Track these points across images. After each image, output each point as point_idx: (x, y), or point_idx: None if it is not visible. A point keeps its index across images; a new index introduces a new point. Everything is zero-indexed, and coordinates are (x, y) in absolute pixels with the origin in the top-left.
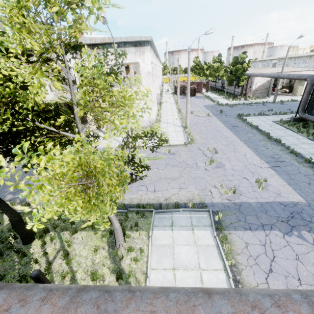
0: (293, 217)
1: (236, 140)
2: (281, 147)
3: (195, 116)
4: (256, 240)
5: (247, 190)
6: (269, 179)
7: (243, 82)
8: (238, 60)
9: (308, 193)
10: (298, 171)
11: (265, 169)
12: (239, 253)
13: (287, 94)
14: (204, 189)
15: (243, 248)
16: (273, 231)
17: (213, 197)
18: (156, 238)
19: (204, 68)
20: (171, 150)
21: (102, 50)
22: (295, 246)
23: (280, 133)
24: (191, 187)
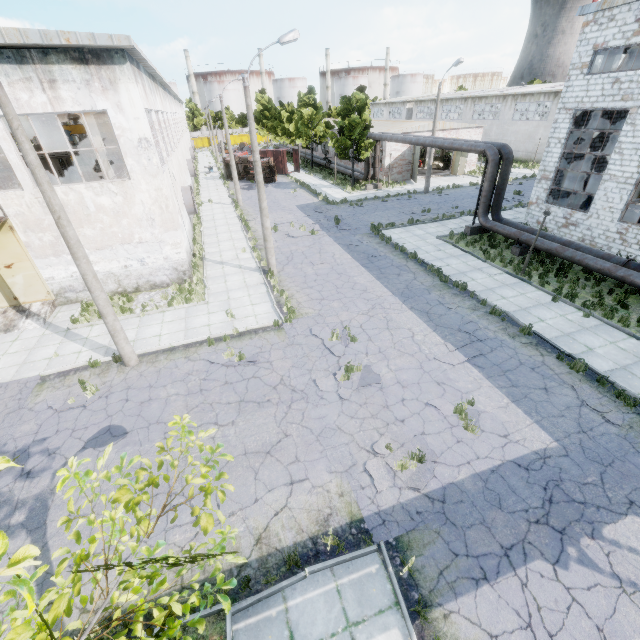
0: (552, 499)
1: (385, 295)
2: (472, 302)
3: (285, 237)
4: (508, 613)
5: (443, 441)
6: (475, 397)
7: (366, 151)
8: (351, 105)
9: (553, 417)
10: (517, 360)
11: (461, 368)
12: None
13: (442, 173)
14: (352, 468)
15: None
16: (531, 566)
17: (377, 492)
18: None
19: (282, 118)
20: (245, 351)
21: None
22: (585, 597)
23: (459, 264)
24: (318, 469)
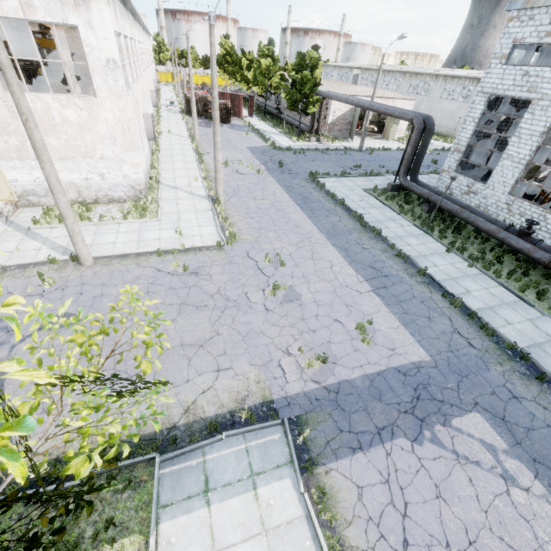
0: (419, 397)
1: (314, 232)
2: (383, 245)
3: (234, 173)
4: (373, 472)
5: (344, 349)
6: (374, 318)
7: (314, 106)
8: (305, 61)
9: (431, 338)
10: (411, 294)
11: (366, 295)
12: (350, 520)
13: (376, 136)
14: (269, 363)
15: (355, 505)
16: (396, 442)
17: (287, 382)
18: (170, 548)
19: (242, 65)
20: (189, 264)
21: None
22: (431, 465)
23: (378, 214)
24: (241, 361)
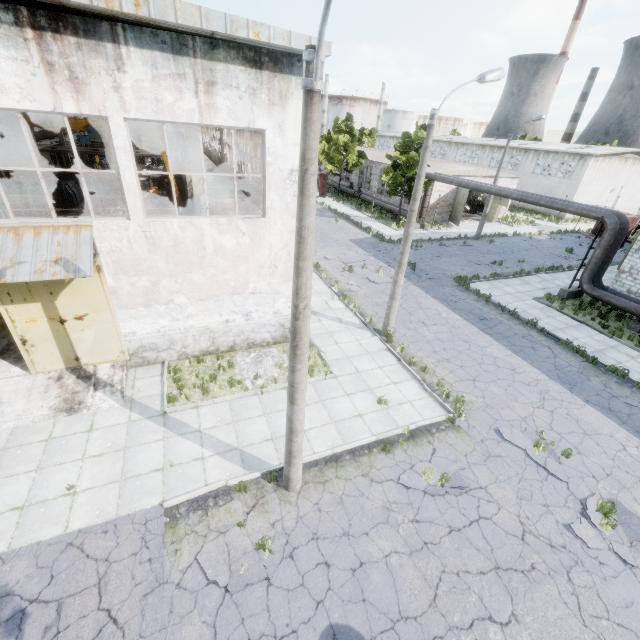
0: None
1: (542, 379)
2: None
3: (367, 282)
4: None
5: None
6: None
7: None
8: (412, 142)
9: None
10: None
11: None
12: None
13: (475, 218)
14: None
15: None
16: None
17: None
18: None
19: None
20: (439, 467)
21: (95, 45)
22: None
23: (586, 339)
24: None
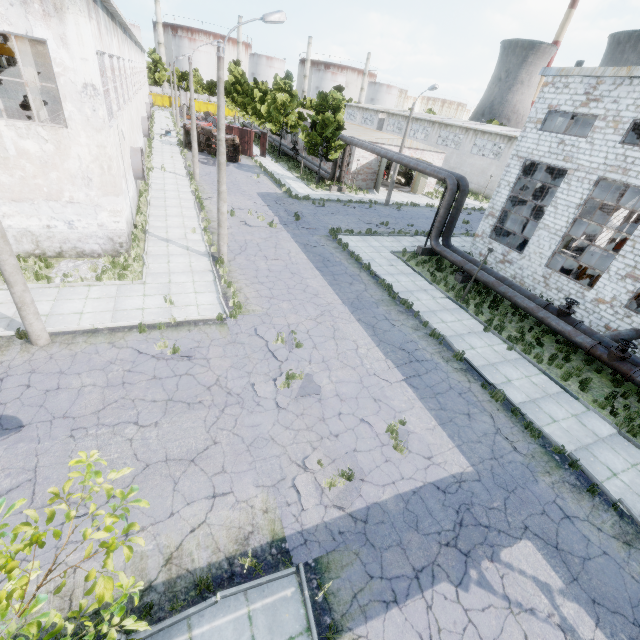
0: (462, 522)
1: (335, 303)
2: (415, 322)
3: (241, 224)
4: (412, 636)
5: (373, 460)
6: (407, 417)
7: (336, 152)
8: (327, 102)
9: (472, 442)
10: (448, 384)
11: (398, 386)
12: None
13: (403, 189)
14: (280, 483)
15: None
16: (437, 588)
17: (303, 510)
18: None
19: (255, 97)
20: (181, 344)
21: None
22: (479, 618)
23: (408, 282)
24: (245, 482)
